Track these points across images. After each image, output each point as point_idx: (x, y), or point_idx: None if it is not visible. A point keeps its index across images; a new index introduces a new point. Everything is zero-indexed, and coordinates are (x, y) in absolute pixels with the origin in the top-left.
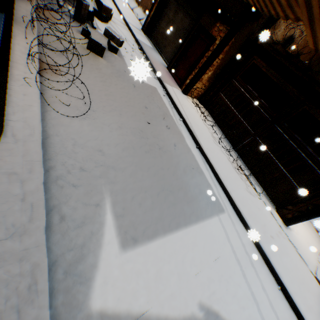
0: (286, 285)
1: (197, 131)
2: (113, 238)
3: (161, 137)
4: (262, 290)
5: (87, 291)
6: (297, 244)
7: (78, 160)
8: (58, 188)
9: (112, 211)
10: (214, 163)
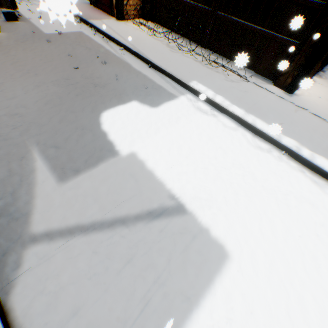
0: (289, 147)
1: (143, 50)
2: (48, 177)
3: (96, 75)
4: (259, 162)
5: (27, 222)
6: (309, 106)
7: None
8: None
9: (43, 157)
10: (173, 71)
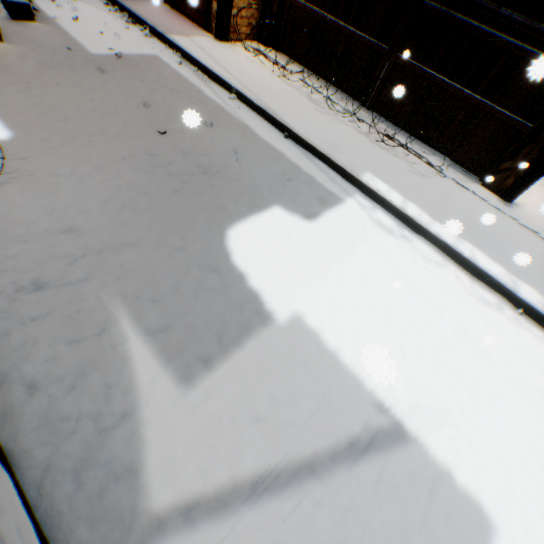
0: (531, 303)
1: (273, 105)
2: (157, 375)
3: (200, 148)
4: (489, 330)
5: (136, 486)
6: (537, 226)
7: (25, 269)
8: (0, 338)
9: (139, 329)
10: (330, 151)
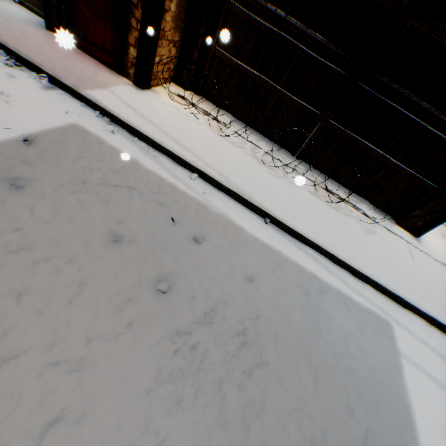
0: None
1: (242, 184)
2: None
3: (217, 294)
4: None
5: None
6: (438, 254)
7: None
8: None
9: None
10: (316, 237)
